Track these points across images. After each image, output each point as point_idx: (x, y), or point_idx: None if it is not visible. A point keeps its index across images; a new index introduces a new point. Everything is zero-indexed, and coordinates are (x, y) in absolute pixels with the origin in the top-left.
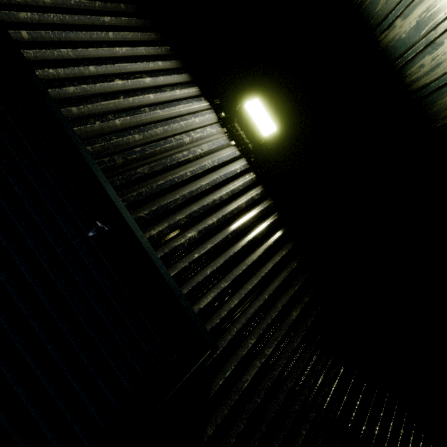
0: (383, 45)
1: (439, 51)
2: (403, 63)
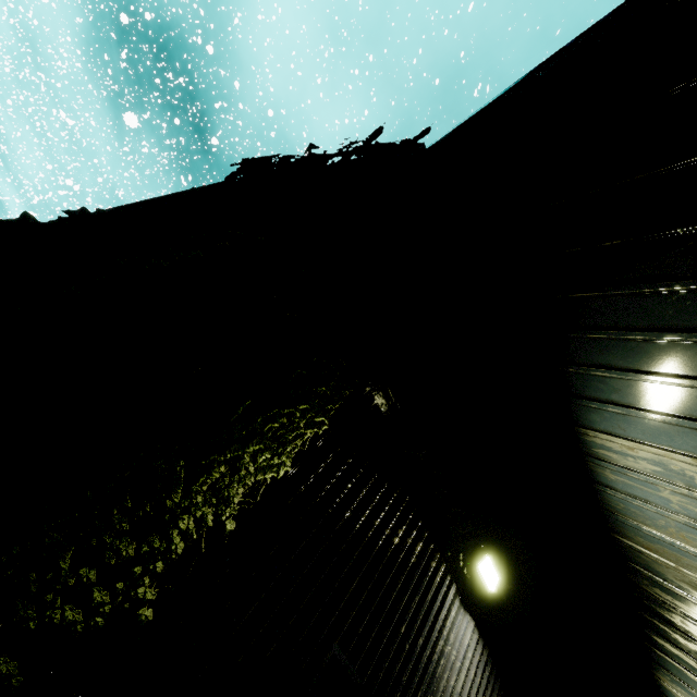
0: (589, 467)
1: (632, 509)
2: (601, 489)
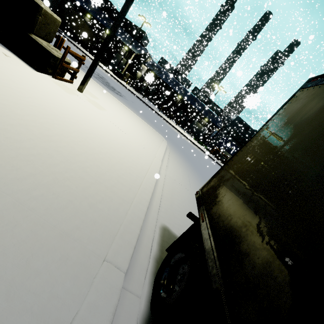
0: None
1: None
2: None
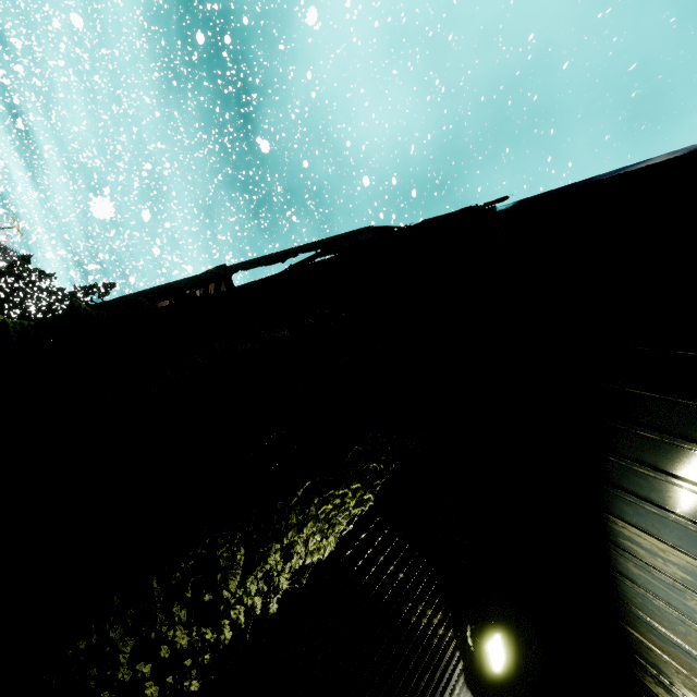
0: (610, 554)
1: (650, 607)
2: (620, 578)
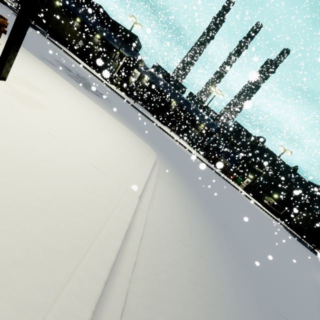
0: None
1: None
2: None
